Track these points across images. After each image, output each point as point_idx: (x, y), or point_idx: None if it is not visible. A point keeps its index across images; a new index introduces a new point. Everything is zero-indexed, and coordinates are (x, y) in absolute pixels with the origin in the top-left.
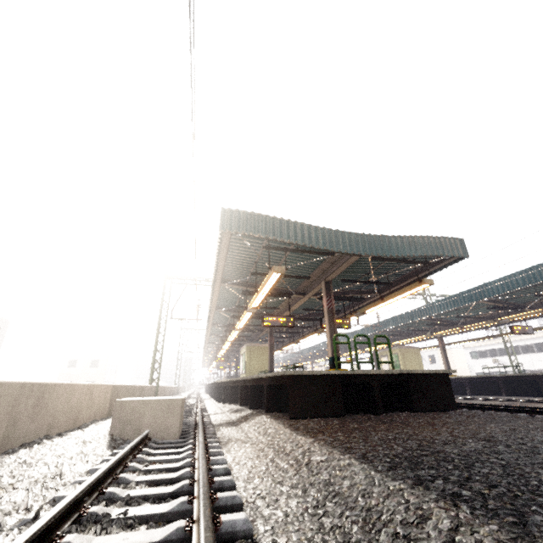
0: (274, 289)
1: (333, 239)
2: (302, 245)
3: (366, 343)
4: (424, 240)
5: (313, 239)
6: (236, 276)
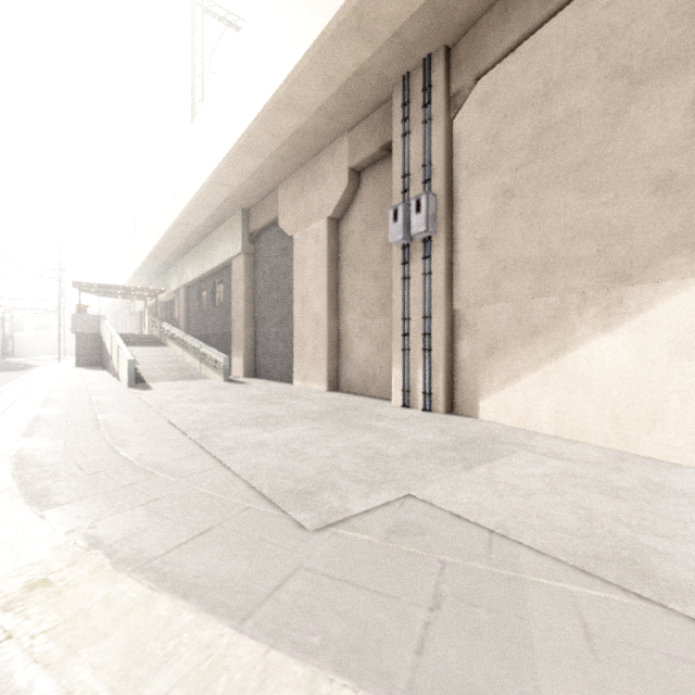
0: None
1: None
2: None
3: None
4: None
5: None
6: None
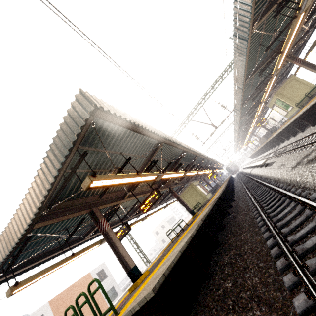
0: (106, 214)
1: (10, 236)
2: (9, 255)
3: (83, 303)
4: (55, 145)
5: (2, 251)
6: (83, 230)
